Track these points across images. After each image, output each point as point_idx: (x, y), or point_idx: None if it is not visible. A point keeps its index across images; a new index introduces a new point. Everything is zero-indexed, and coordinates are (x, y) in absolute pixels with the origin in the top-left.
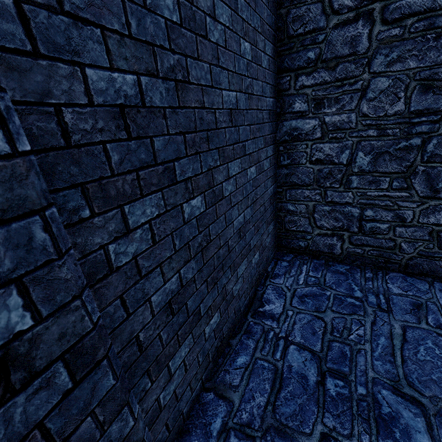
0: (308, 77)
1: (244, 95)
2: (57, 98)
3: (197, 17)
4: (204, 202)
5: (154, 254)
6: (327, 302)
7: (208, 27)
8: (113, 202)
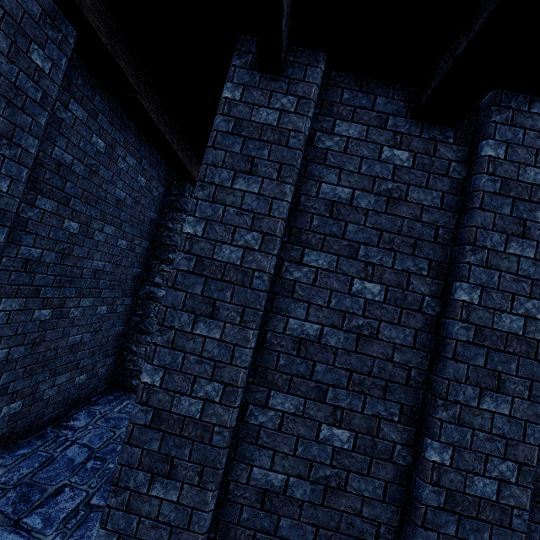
0: (167, 266)
1: (112, 265)
2: (5, 254)
3: (90, 231)
4: (52, 314)
5: (3, 329)
6: (127, 423)
7: (96, 234)
8: (0, 295)
